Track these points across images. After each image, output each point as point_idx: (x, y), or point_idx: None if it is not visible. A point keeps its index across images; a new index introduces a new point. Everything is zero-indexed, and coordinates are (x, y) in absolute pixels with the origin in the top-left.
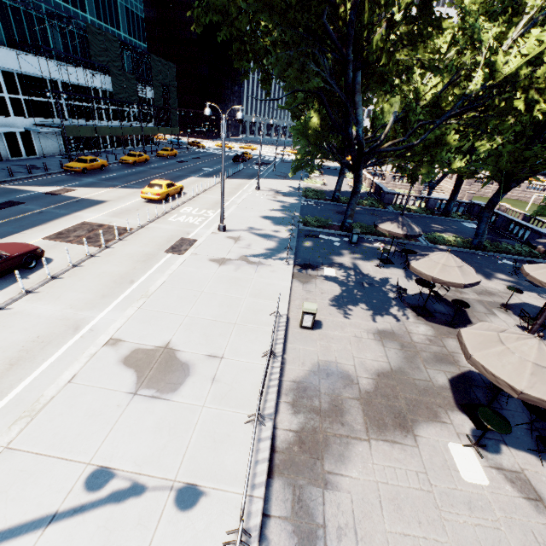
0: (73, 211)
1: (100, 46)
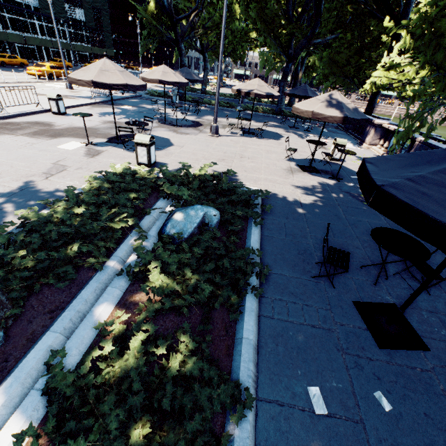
0: None
1: None
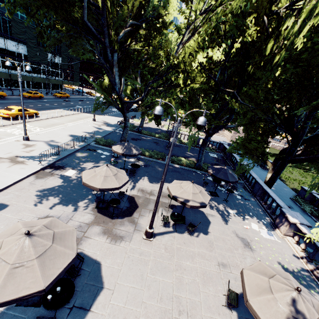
0: None
1: (20, 29)
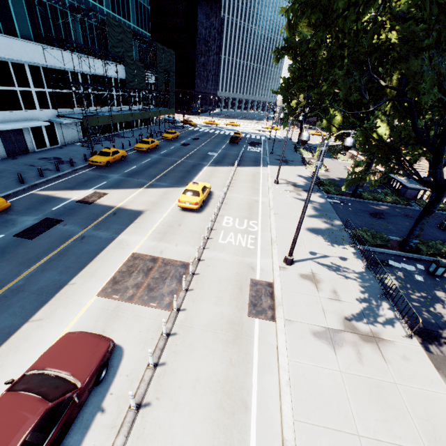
0: (116, 232)
1: (116, 37)
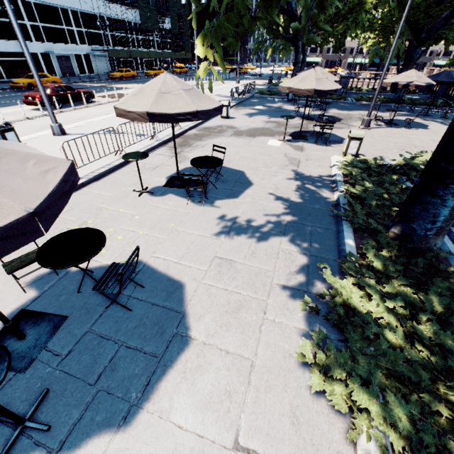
0: (113, 90)
1: None
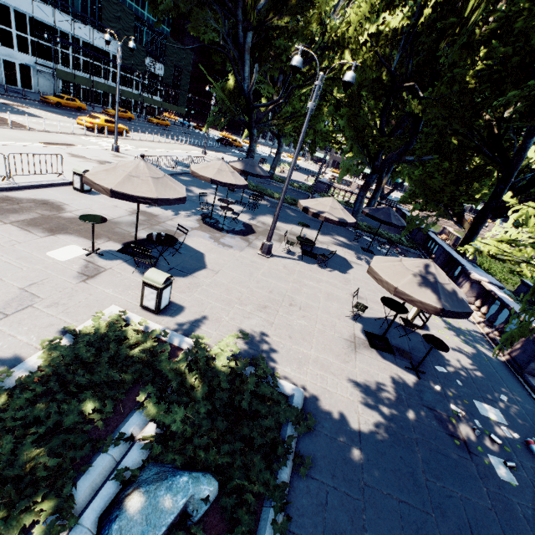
0: (4, 112)
1: (113, 14)
